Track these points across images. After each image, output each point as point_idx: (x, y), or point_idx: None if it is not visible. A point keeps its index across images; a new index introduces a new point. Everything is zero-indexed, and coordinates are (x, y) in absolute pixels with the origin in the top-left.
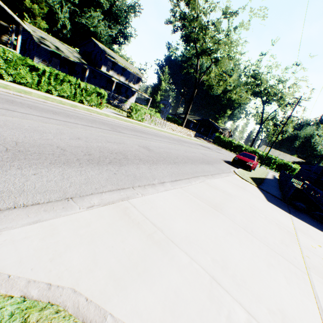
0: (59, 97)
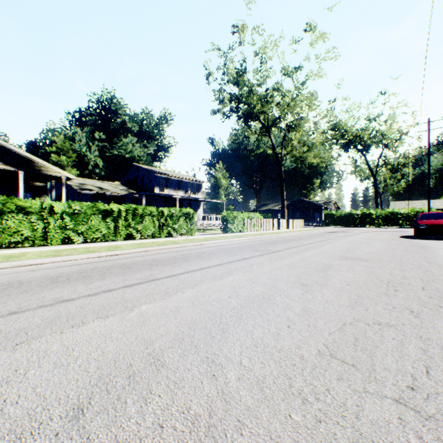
0: (143, 239)
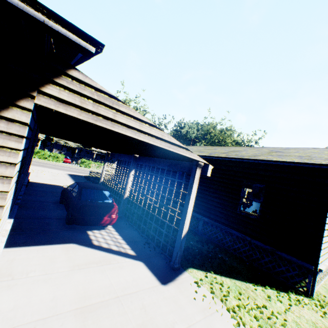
0: (38, 159)
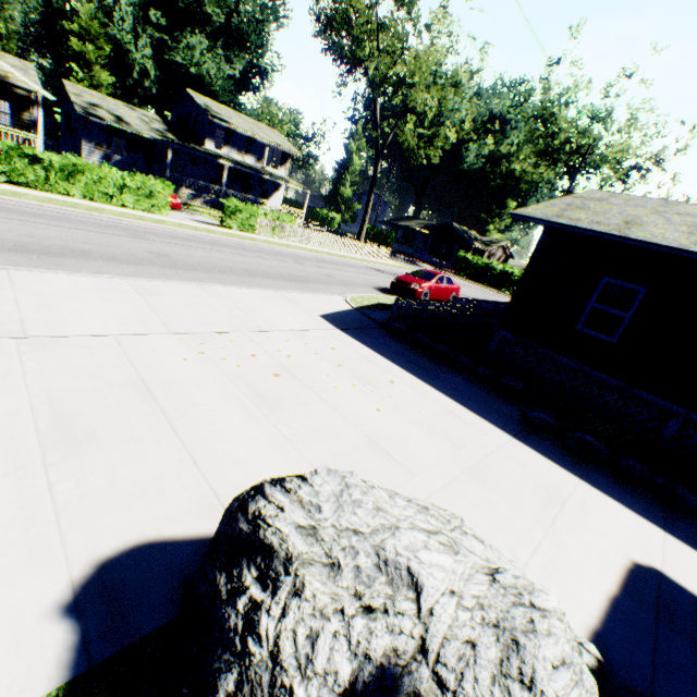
0: (84, 200)
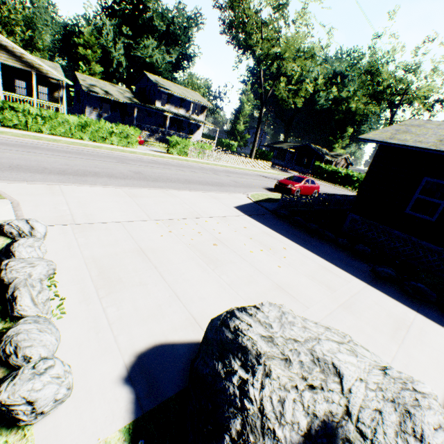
0: (90, 142)
